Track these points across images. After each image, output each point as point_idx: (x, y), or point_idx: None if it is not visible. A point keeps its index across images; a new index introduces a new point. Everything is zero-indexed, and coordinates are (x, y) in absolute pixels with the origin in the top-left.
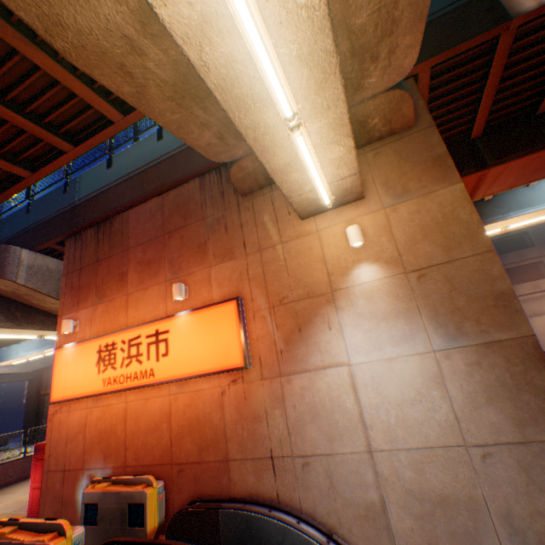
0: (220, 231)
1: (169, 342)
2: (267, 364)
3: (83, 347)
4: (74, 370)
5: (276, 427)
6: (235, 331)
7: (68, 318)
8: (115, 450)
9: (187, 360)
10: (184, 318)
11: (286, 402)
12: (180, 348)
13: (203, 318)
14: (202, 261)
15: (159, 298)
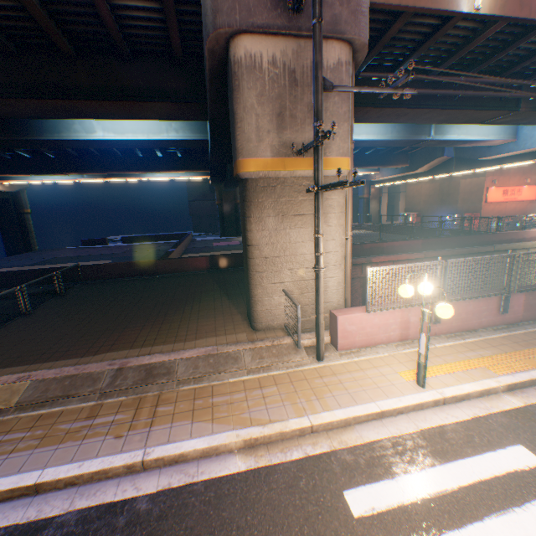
0: (534, 167)
1: (520, 193)
2: (535, 201)
3: (496, 189)
4: (493, 195)
5: (533, 212)
6: (534, 193)
7: (488, 179)
8: (500, 215)
9: (523, 197)
10: (524, 188)
11: (535, 208)
12: (522, 194)
13: (528, 189)
14: (529, 173)
15: (517, 180)
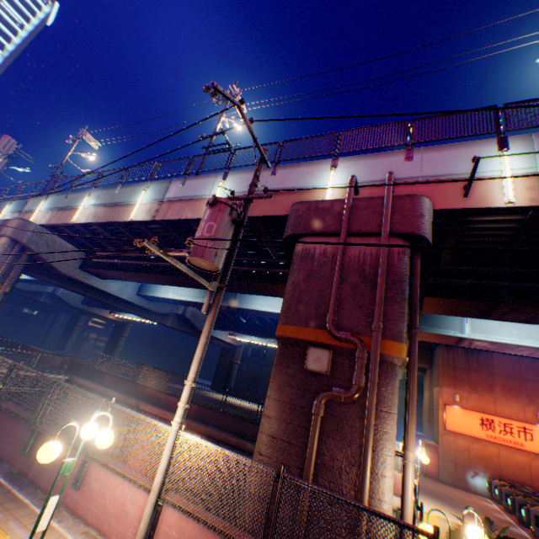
0: None
1: (531, 435)
2: None
3: (466, 411)
4: (461, 419)
5: None
6: None
7: (446, 389)
8: (491, 466)
9: None
10: None
11: None
12: (538, 440)
13: None
14: None
15: (518, 409)
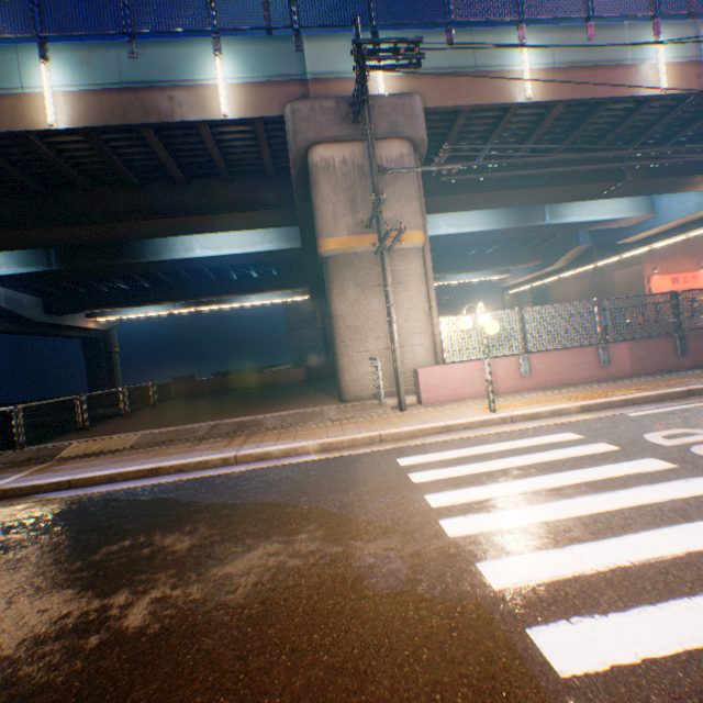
0: None
1: (696, 279)
2: None
3: (661, 278)
4: (659, 285)
5: None
6: None
7: (646, 266)
8: None
9: (702, 285)
10: (701, 273)
11: None
12: (700, 281)
13: None
14: (702, 256)
15: (687, 265)
